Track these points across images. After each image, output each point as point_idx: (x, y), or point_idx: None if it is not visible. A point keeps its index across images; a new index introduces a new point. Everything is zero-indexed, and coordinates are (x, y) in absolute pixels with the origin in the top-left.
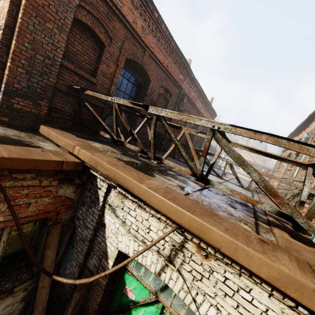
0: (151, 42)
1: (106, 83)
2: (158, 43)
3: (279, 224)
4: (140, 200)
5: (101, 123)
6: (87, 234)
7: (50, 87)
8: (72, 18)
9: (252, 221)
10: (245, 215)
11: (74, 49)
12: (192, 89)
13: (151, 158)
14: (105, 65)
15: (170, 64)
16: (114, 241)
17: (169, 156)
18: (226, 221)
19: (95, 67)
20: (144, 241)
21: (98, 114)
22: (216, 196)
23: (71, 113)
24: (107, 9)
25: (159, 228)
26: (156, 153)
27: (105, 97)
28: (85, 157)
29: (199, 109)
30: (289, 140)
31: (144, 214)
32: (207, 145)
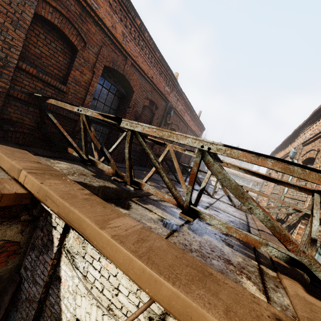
0: (133, 50)
1: (80, 92)
2: (142, 52)
3: (286, 265)
4: (101, 253)
5: (67, 138)
6: (36, 292)
7: (1, 93)
8: (32, 14)
9: (254, 267)
10: (245, 258)
11: (37, 50)
12: (179, 102)
13: (127, 183)
14: (78, 71)
15: (155, 75)
16: (71, 304)
17: (155, 172)
18: (224, 285)
19: (66, 73)
20: (111, 308)
21: (70, 128)
22: (208, 228)
23: (32, 126)
24: (80, 9)
25: (131, 289)
26: (141, 170)
27: (70, 107)
28: (32, 187)
29: (187, 122)
30: (303, 167)
31: (111, 268)
32: (196, 170)
